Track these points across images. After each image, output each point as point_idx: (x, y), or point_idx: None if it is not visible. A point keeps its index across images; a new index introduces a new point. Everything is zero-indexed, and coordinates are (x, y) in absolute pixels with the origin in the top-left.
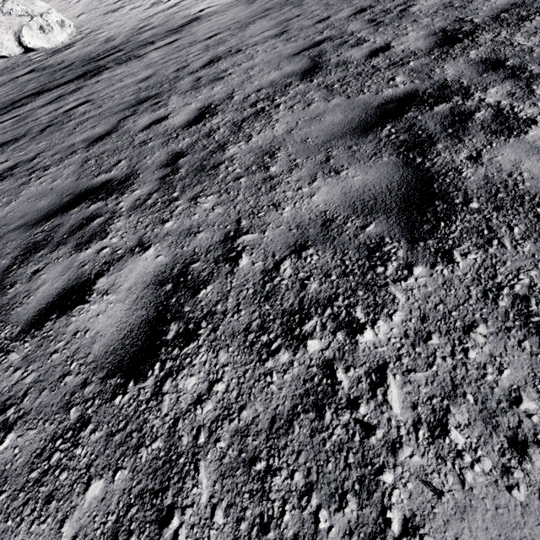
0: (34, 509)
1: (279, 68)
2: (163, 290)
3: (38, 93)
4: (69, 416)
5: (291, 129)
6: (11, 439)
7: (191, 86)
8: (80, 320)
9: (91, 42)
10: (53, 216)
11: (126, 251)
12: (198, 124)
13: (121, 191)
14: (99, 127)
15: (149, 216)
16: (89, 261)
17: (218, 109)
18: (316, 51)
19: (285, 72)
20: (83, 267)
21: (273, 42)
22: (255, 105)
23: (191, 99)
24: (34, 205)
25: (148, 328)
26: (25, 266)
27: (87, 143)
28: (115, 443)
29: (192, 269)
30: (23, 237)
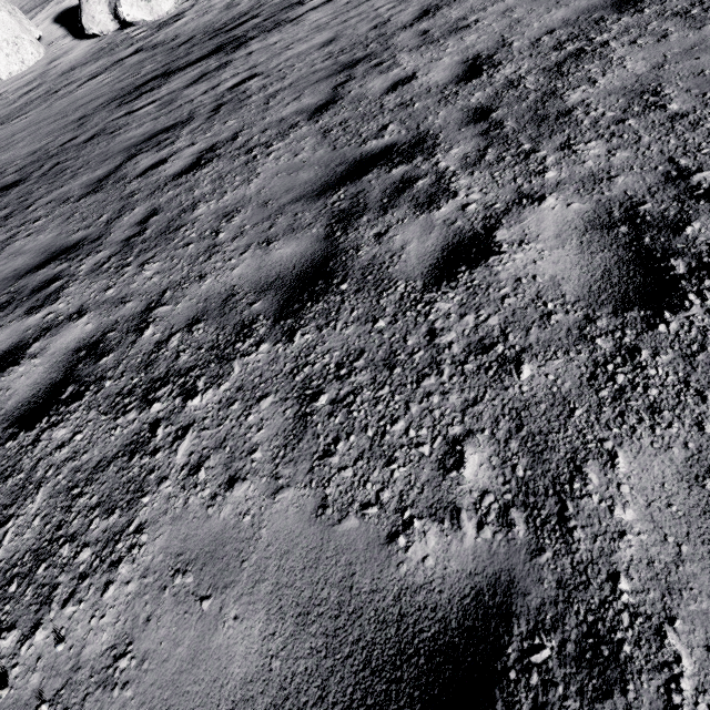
0: (640, 418)
1: (563, 5)
2: (617, 233)
3: (166, 74)
4: (599, 346)
5: (660, 64)
6: (530, 369)
7: (419, 41)
8: (510, 268)
9: (207, 10)
10: (340, 185)
11: (508, 205)
12: (479, 77)
13: (426, 152)
14: (308, 98)
15: (507, 170)
16: (457, 218)
17: (498, 58)
18: None
19: (580, 8)
20: (453, 224)
21: None
22: (561, 48)
23: (435, 53)
24: (293, 179)
25: (635, 267)
26: (355, 231)
27: (305, 114)
28: (703, 362)
29: (645, 211)
30: (315, 208)
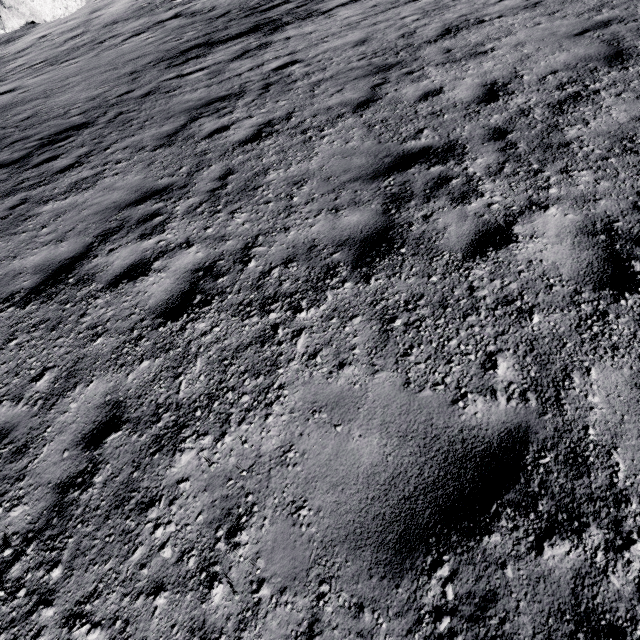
0: (605, 351)
1: (565, 50)
2: (598, 239)
3: (208, 44)
4: (583, 309)
5: (637, 118)
6: (538, 317)
7: (444, 58)
8: (524, 253)
9: None
10: (389, 173)
11: (522, 208)
12: (497, 102)
13: (457, 158)
14: (350, 93)
15: (520, 182)
16: (484, 212)
17: (511, 88)
18: (608, 34)
19: (578, 55)
20: (481, 216)
21: (529, 16)
22: (563, 89)
23: (458, 73)
24: (348, 162)
25: (609, 263)
26: (406, 211)
27: (349, 107)
28: None
29: (617, 227)
30: (371, 188)
